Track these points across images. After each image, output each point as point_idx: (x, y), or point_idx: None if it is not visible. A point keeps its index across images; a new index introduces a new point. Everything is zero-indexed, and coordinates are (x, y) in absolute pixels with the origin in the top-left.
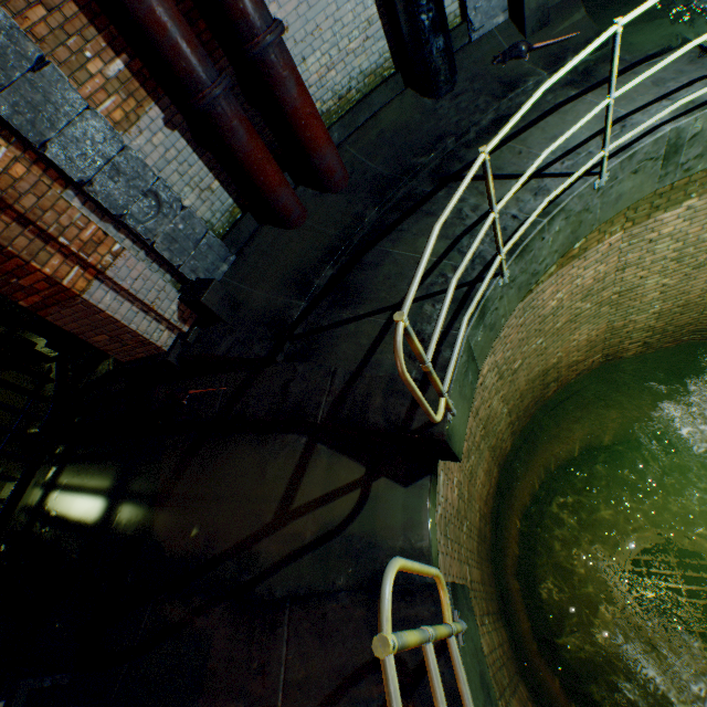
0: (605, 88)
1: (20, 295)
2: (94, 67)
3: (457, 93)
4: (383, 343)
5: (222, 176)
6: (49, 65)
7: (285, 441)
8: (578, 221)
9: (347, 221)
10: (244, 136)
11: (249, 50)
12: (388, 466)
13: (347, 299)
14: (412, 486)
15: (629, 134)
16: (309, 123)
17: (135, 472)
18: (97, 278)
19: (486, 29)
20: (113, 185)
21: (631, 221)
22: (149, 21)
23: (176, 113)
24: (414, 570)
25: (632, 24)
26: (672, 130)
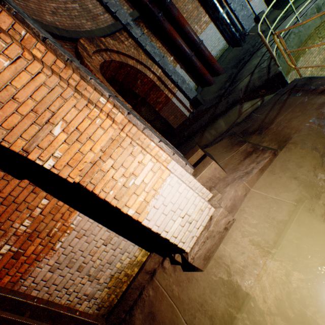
0: (291, 14)
1: (157, 106)
2: (168, 59)
3: (247, 42)
4: (252, 76)
5: (192, 78)
6: (164, 57)
7: (232, 110)
8: (298, 35)
9: (227, 75)
10: (198, 63)
11: (197, 46)
12: (267, 94)
13: (236, 82)
14: (276, 92)
15: (300, 9)
16: (211, 58)
17: (186, 147)
18: (173, 97)
19: (250, 28)
20: (175, 77)
21: (320, 38)
22: (180, 45)
23: (182, 66)
24: (280, 47)
25: (293, 5)
26: (314, 5)
